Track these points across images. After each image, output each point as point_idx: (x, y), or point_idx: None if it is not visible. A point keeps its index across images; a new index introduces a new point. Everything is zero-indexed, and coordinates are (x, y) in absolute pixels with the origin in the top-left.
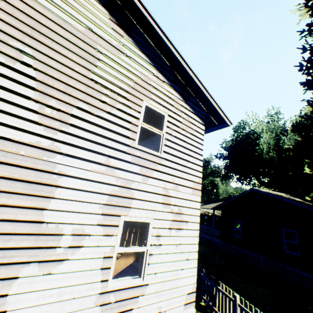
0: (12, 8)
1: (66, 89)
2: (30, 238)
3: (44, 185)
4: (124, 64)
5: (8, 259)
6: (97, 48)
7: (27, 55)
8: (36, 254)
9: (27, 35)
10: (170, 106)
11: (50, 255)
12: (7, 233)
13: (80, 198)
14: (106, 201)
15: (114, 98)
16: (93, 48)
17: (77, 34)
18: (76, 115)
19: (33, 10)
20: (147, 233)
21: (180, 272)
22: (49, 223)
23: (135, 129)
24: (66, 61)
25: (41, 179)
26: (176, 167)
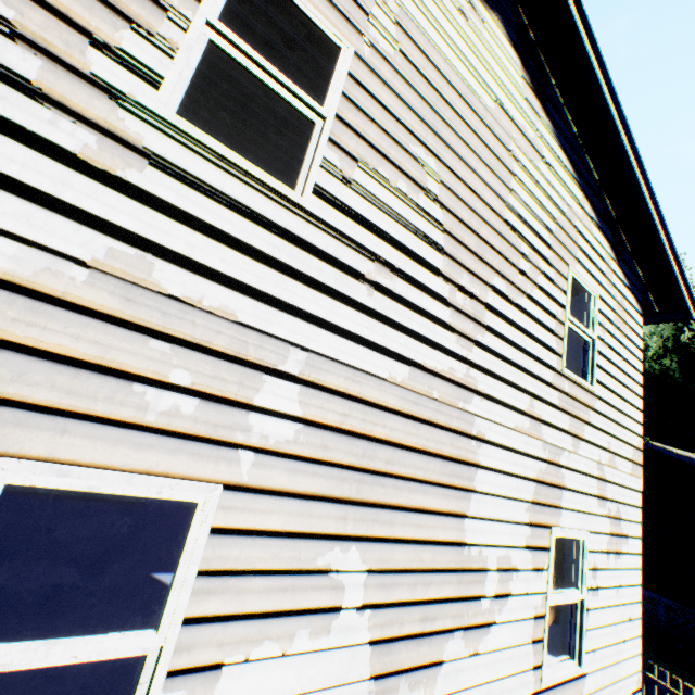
0: (408, 66)
1: (478, 246)
2: (451, 580)
3: (461, 463)
4: (543, 183)
5: (429, 625)
6: (509, 147)
7: (430, 174)
8: (459, 611)
9: (428, 128)
10: (600, 275)
11: (474, 614)
12: (426, 569)
13: (502, 491)
14: (532, 496)
15: (533, 262)
16: (505, 148)
17: (485, 119)
18: (491, 304)
19: (433, 68)
20: (570, 560)
21: (621, 648)
22: (470, 545)
23: (560, 332)
24: (475, 182)
25: (458, 451)
26: (610, 415)
